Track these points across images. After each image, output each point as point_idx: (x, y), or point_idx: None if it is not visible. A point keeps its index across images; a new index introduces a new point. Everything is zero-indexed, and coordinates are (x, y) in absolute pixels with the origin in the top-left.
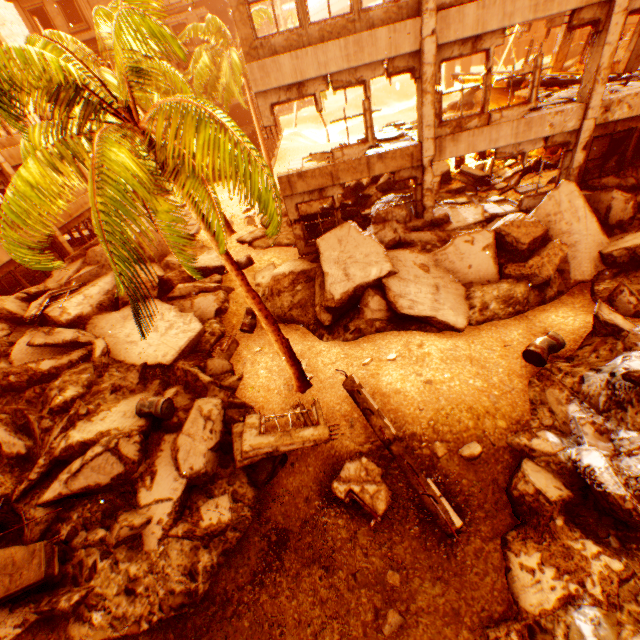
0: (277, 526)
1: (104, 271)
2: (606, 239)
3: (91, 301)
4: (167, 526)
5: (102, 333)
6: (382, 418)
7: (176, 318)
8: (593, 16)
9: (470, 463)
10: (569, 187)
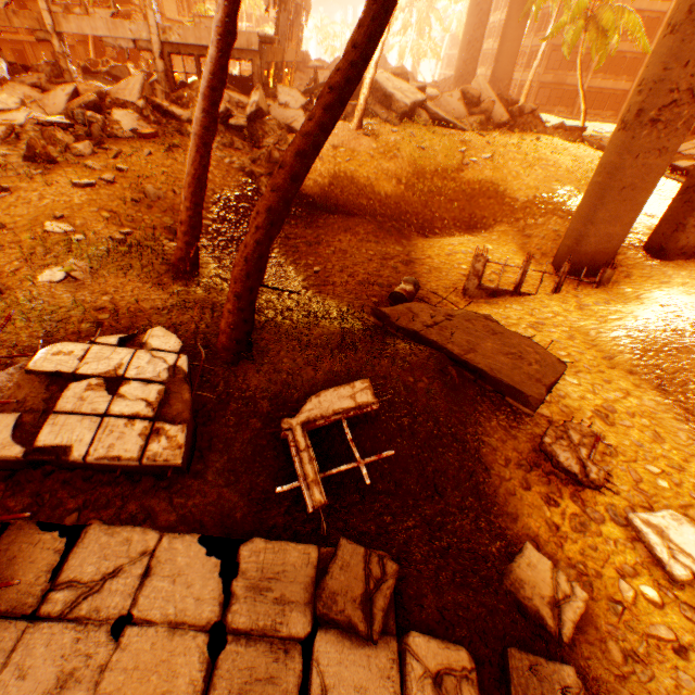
0: None
1: None
2: None
3: None
4: None
5: None
6: None
7: None
8: None
9: None
10: (141, 78)
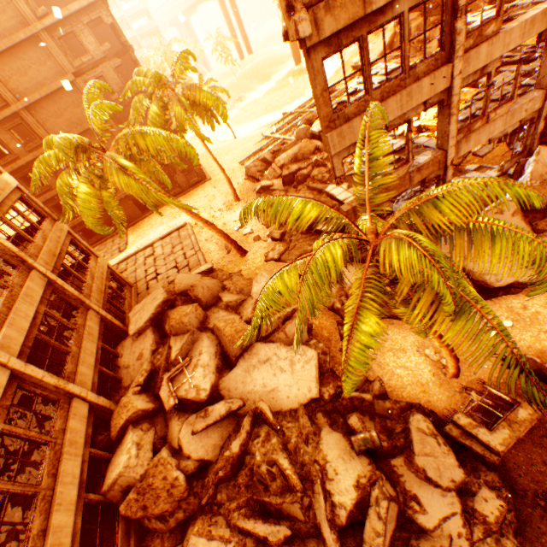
0: (535, 492)
1: (195, 336)
2: None
3: (210, 369)
4: (468, 535)
5: (240, 393)
6: None
7: (289, 353)
8: None
9: None
10: (546, 150)
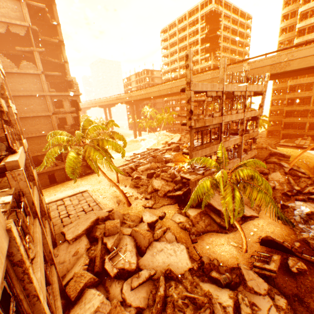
0: (292, 294)
1: (120, 236)
2: None
3: (134, 252)
4: None
5: (152, 267)
6: (285, 243)
7: (172, 246)
8: (239, 144)
9: (300, 247)
10: None
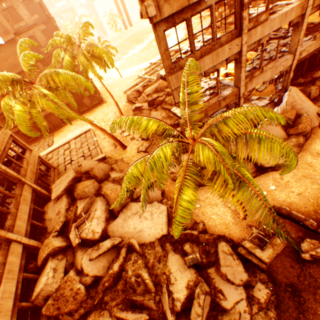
0: (286, 283)
1: (92, 199)
2: (316, 107)
3: (102, 219)
4: (249, 311)
5: (120, 233)
6: (308, 220)
7: (150, 208)
8: (297, 20)
9: None
10: (294, 89)
